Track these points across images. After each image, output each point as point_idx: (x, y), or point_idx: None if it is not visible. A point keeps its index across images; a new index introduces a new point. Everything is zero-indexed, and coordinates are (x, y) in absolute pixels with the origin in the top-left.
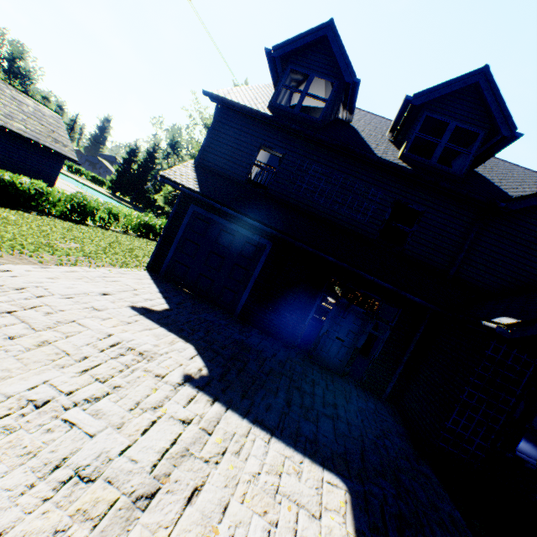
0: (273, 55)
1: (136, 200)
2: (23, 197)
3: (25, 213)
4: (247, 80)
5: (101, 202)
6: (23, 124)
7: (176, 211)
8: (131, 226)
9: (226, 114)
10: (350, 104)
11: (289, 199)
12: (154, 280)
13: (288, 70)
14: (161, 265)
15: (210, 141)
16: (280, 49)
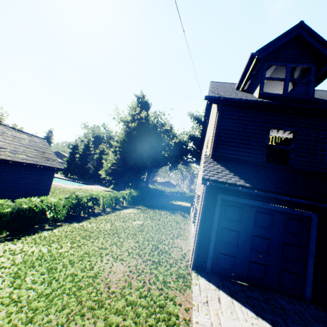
0: (257, 57)
1: (82, 176)
2: (36, 216)
3: (43, 232)
4: (141, 91)
5: (88, 195)
6: (24, 154)
7: (205, 204)
8: (107, 205)
9: (225, 110)
10: (321, 80)
11: (316, 168)
12: (220, 288)
13: (265, 66)
14: (205, 261)
15: (217, 135)
16: (262, 51)
